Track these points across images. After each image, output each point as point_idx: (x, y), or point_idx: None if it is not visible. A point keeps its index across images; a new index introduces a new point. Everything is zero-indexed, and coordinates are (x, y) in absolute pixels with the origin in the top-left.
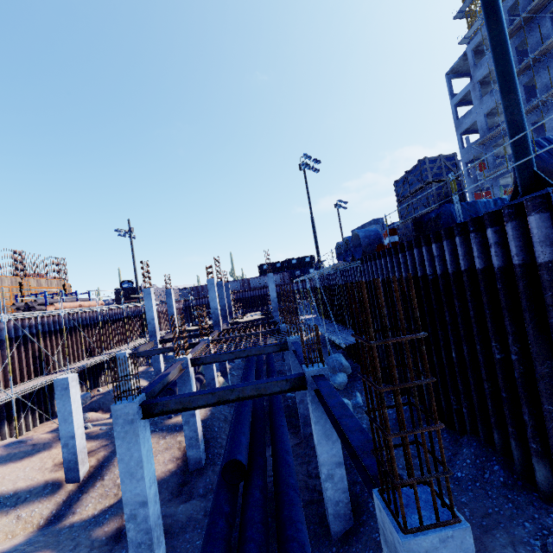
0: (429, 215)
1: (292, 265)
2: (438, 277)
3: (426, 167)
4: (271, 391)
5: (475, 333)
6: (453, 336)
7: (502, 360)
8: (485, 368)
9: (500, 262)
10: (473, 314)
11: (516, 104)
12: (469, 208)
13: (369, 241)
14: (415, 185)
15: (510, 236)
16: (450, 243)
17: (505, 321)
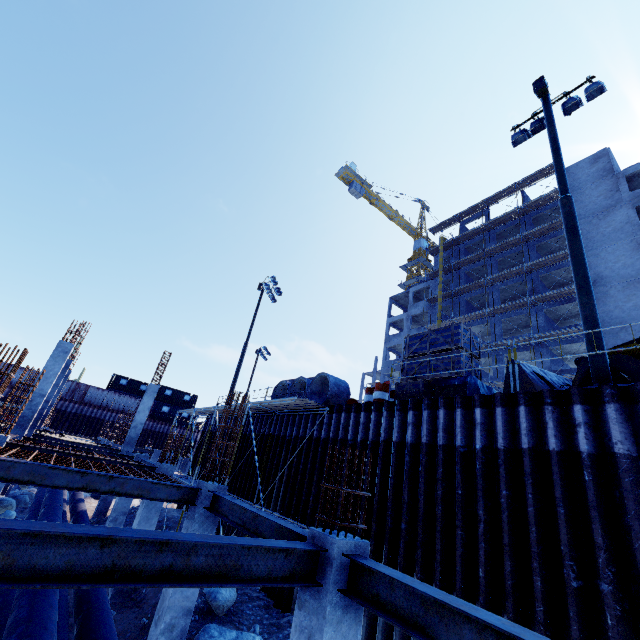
0: (451, 381)
1: (163, 396)
2: (477, 451)
3: (460, 331)
4: (249, 574)
5: (534, 542)
6: (485, 541)
7: (579, 591)
8: (544, 602)
9: (591, 447)
10: (534, 512)
11: (594, 305)
12: (487, 391)
13: (338, 391)
14: (438, 345)
15: (612, 418)
16: (506, 412)
17: (595, 529)
